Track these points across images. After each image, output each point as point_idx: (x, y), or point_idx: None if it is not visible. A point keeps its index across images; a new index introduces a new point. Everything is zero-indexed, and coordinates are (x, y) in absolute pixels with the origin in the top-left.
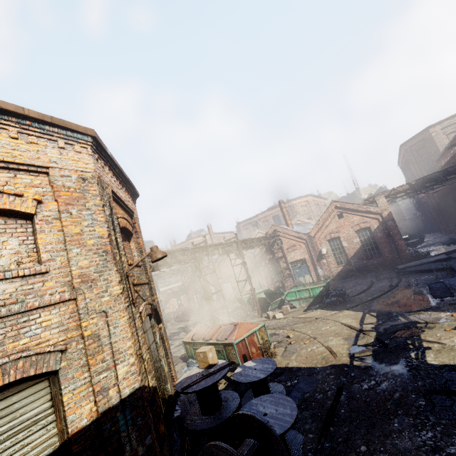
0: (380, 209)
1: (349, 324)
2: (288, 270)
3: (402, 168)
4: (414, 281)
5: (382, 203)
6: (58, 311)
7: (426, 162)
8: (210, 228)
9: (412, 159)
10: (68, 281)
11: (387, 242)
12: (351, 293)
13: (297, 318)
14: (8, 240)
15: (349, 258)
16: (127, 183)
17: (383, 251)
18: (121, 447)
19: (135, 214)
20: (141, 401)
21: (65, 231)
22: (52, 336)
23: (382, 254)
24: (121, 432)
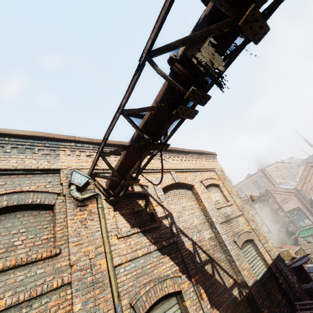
0: None
1: None
2: (287, 217)
3: None
4: None
5: None
6: (241, 218)
7: None
8: None
9: None
10: (237, 208)
11: None
12: None
13: None
14: (218, 194)
15: None
16: None
17: None
18: (287, 276)
19: None
20: (283, 259)
21: (228, 190)
22: (245, 227)
23: None
24: (283, 270)
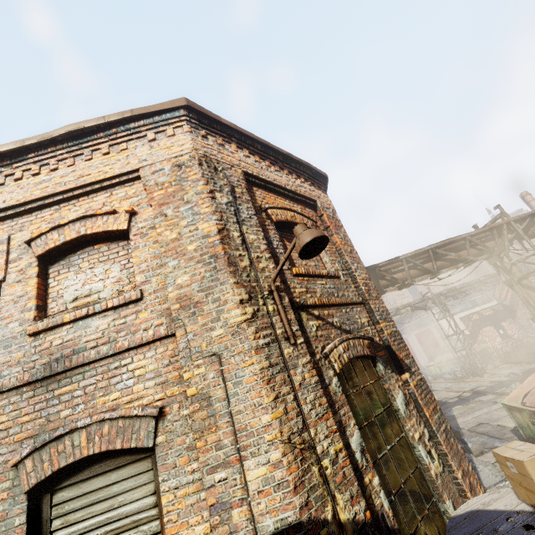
0: None
1: None
2: None
3: None
4: None
5: None
6: (154, 354)
7: None
8: (529, 199)
9: None
10: (166, 309)
11: None
12: None
13: None
14: (111, 267)
15: None
16: (292, 162)
17: None
18: None
19: (318, 202)
20: None
21: (159, 240)
22: (146, 391)
23: None
24: None
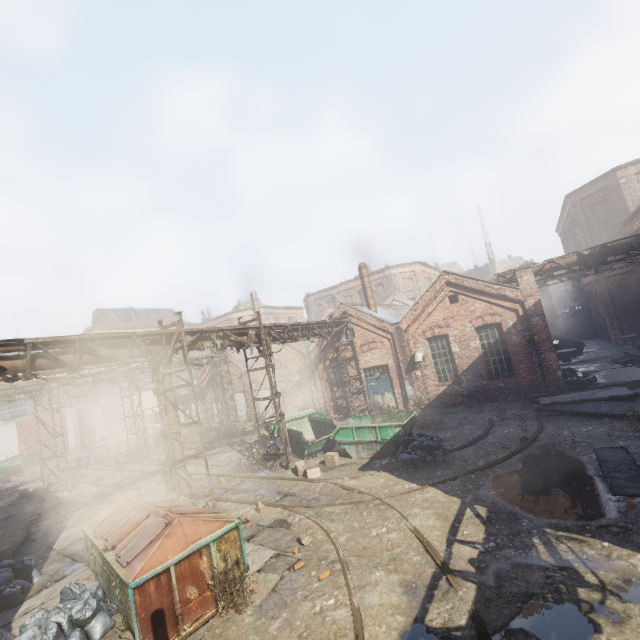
0: (523, 294)
1: (425, 536)
2: (360, 381)
3: (563, 235)
4: (568, 436)
5: (527, 283)
6: None
7: (603, 226)
8: (255, 298)
9: (583, 219)
10: None
11: (526, 353)
12: (451, 442)
13: (340, 486)
14: None
15: (459, 372)
16: None
17: (518, 368)
18: None
19: None
20: None
21: None
22: None
23: (515, 372)
24: None
